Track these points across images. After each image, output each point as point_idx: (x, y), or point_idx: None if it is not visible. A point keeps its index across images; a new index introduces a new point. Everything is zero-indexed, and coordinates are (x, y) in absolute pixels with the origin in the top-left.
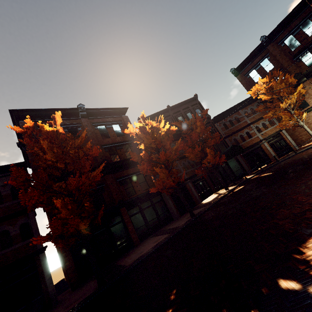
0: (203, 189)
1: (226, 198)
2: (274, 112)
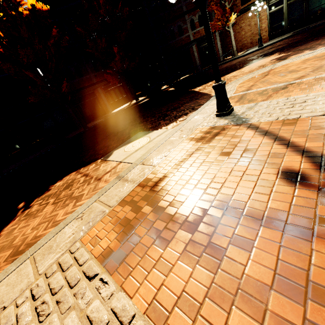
0: (118, 97)
1: (125, 111)
2: (210, 2)
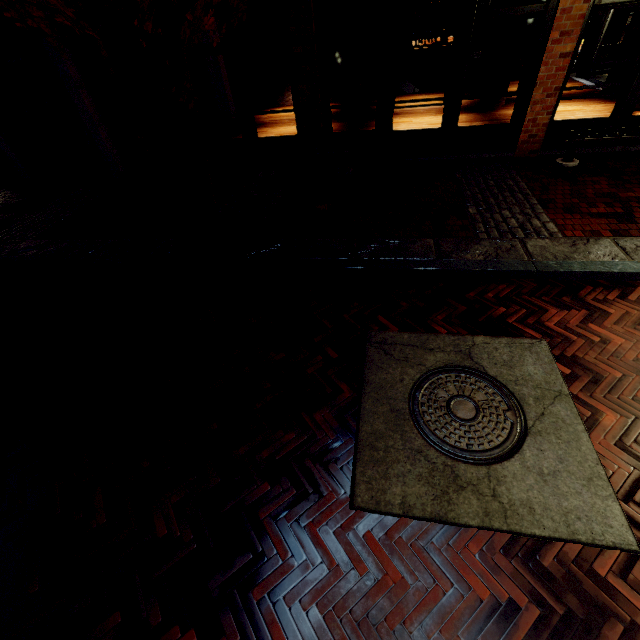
0: None
1: None
2: None
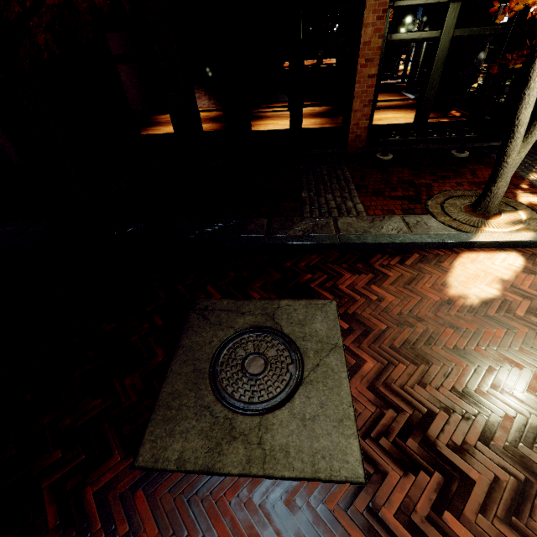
0: None
1: None
2: None
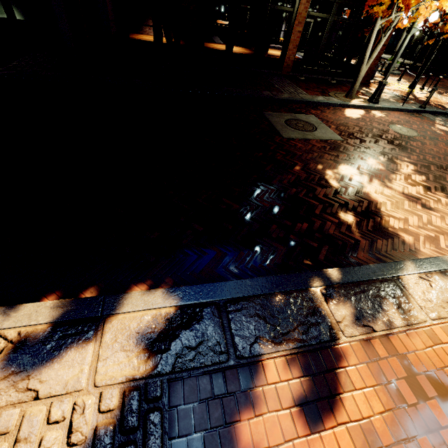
0: None
1: None
2: None
